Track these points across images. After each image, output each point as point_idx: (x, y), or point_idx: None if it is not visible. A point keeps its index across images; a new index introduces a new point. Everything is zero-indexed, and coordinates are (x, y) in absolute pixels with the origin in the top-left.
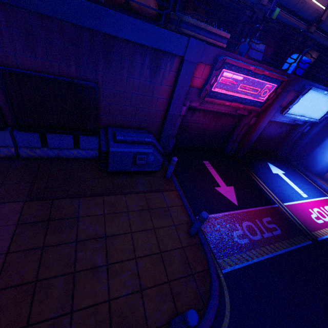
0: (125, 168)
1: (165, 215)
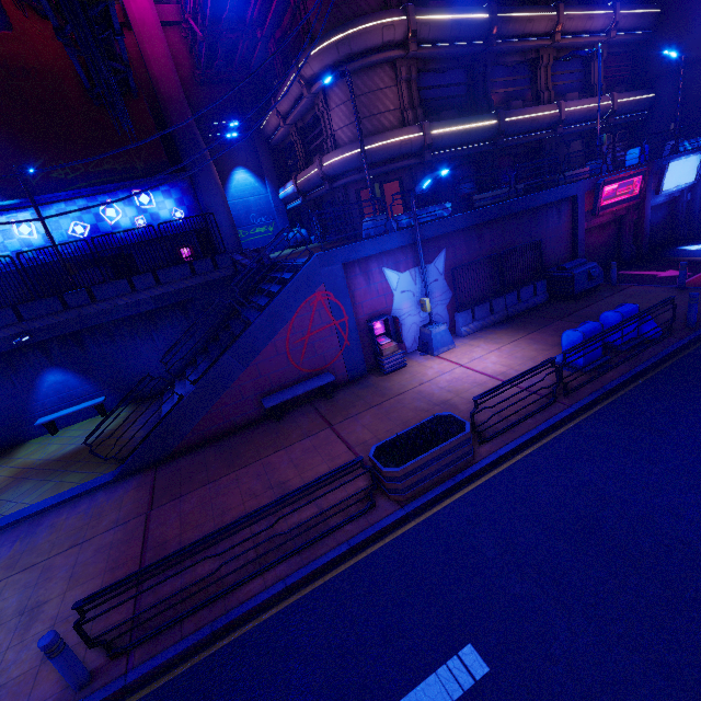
0: (584, 288)
1: (648, 293)
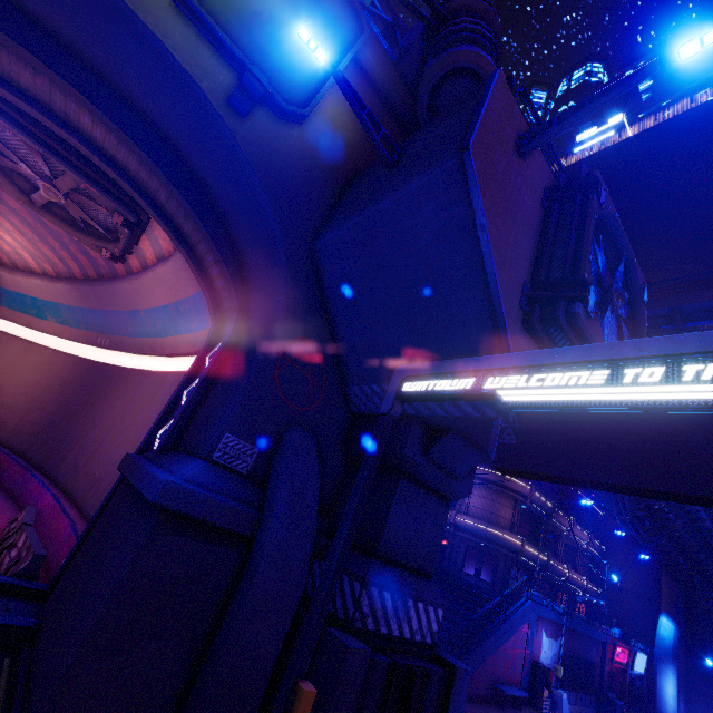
0: None
1: None
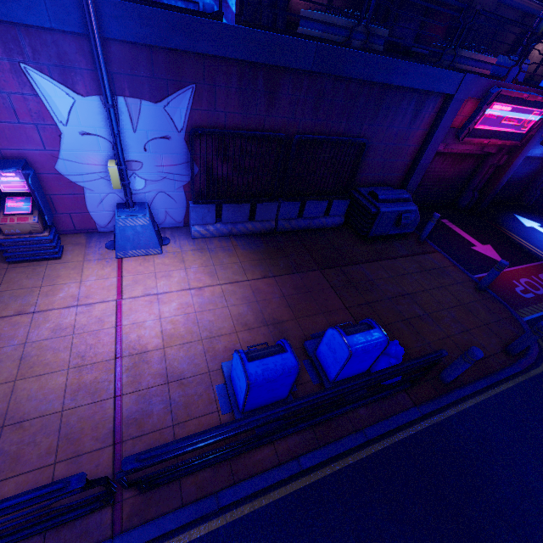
0: (384, 232)
1: (444, 275)
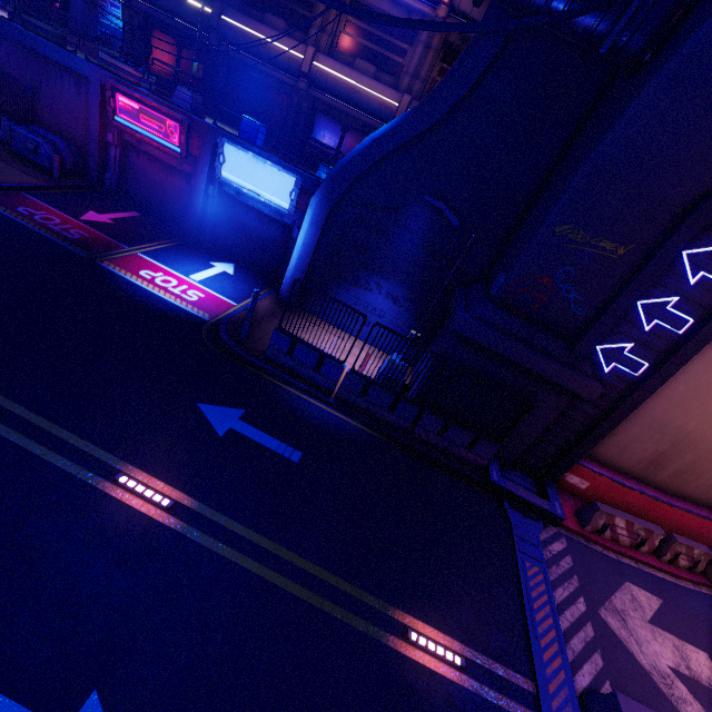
0: (25, 154)
1: None
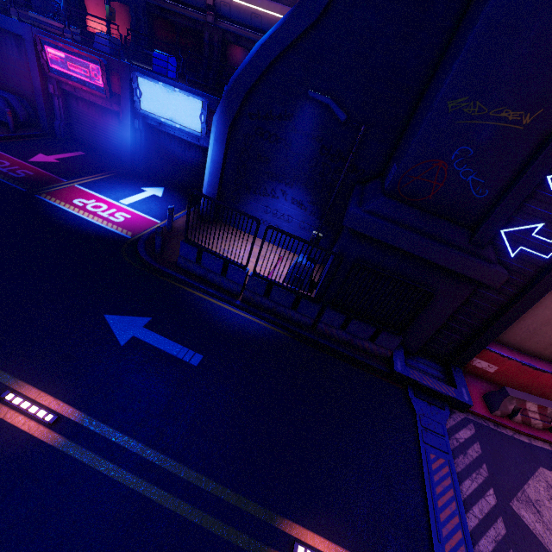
0: None
1: None
